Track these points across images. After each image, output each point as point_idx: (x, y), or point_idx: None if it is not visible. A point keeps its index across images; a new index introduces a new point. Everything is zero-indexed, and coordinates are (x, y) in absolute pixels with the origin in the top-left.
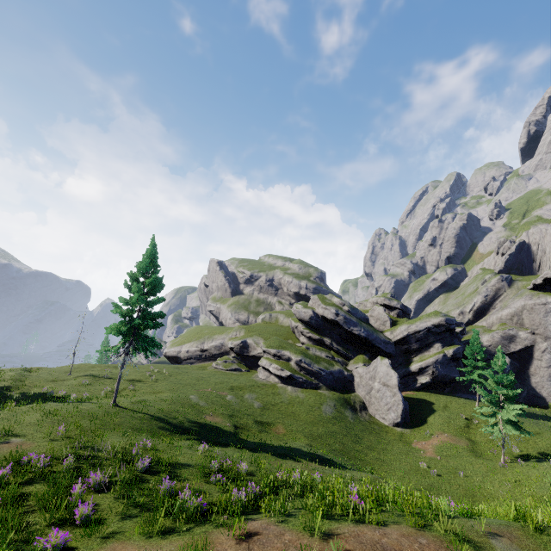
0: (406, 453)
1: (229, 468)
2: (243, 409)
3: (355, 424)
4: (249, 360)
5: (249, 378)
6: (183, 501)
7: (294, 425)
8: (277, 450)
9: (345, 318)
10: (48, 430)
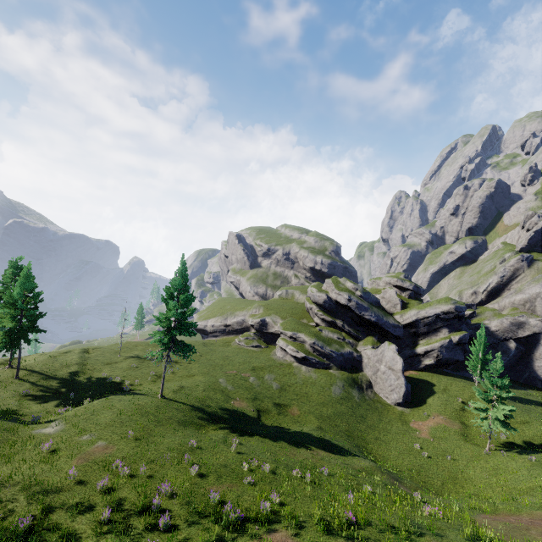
0: (404, 433)
1: (256, 469)
2: (263, 391)
3: (361, 403)
4: (267, 336)
5: (268, 356)
6: (228, 515)
7: (307, 407)
8: (293, 438)
9: (357, 304)
10: (121, 432)
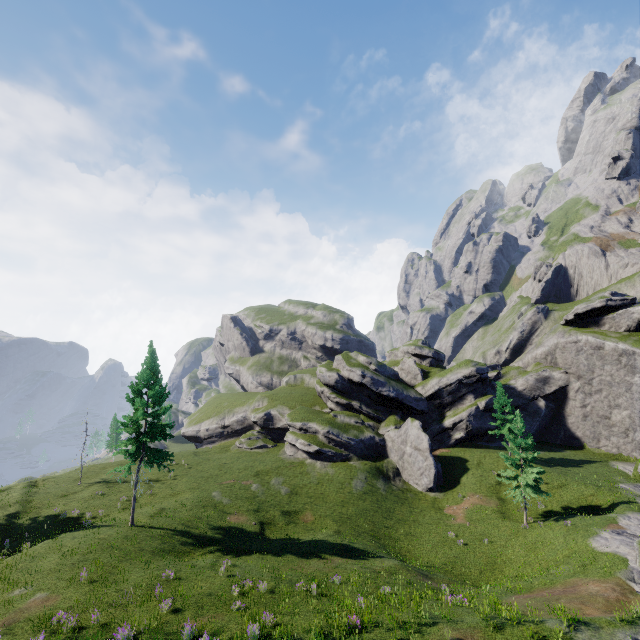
0: (437, 522)
1: (249, 590)
2: (269, 499)
3: (388, 495)
4: (275, 432)
5: (275, 456)
6: None
7: (322, 509)
8: (302, 548)
9: (372, 380)
10: (70, 576)
